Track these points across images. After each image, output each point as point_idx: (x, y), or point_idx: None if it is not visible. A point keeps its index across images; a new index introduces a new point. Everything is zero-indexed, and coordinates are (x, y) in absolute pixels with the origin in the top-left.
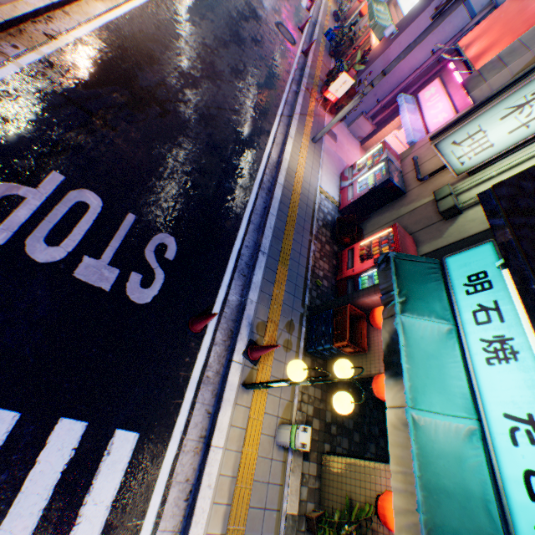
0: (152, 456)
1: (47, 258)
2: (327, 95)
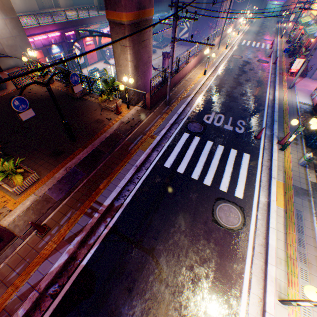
0: (254, 159)
1: (217, 125)
2: (290, 71)
